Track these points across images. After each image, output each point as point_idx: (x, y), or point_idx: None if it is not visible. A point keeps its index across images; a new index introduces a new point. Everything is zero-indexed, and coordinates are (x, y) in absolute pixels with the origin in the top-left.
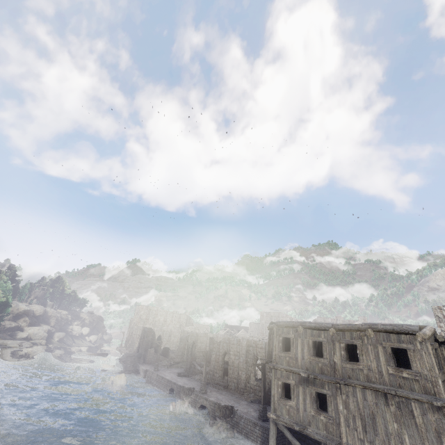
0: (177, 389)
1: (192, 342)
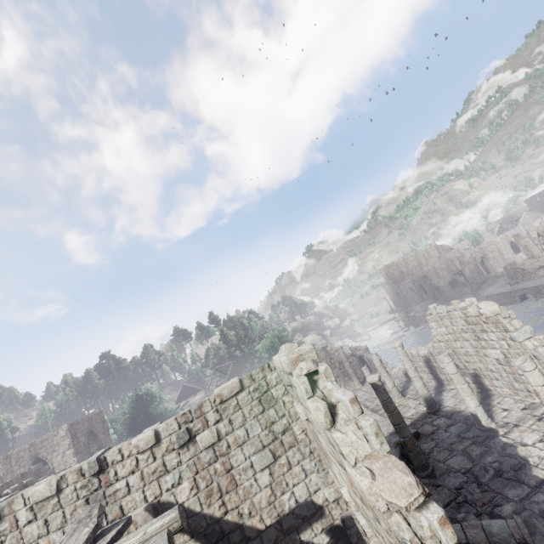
0: (533, 291)
1: (480, 258)
